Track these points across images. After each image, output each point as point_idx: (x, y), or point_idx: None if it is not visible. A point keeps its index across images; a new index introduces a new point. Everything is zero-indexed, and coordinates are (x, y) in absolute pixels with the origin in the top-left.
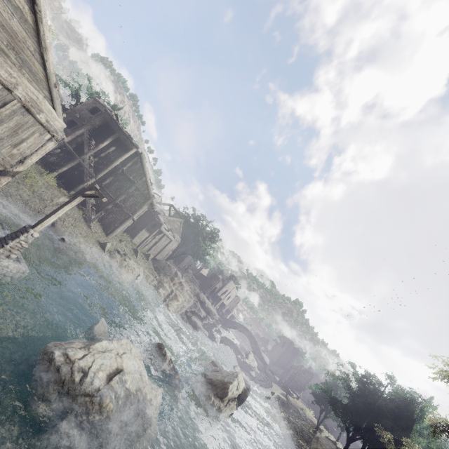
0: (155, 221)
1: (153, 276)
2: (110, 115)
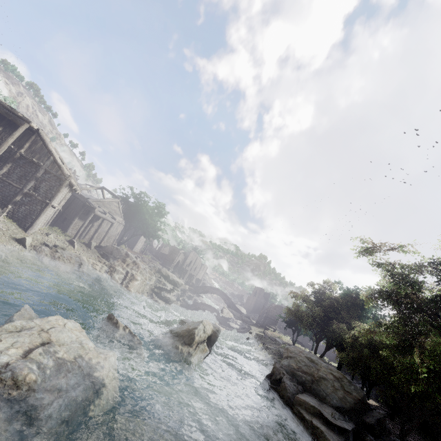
0: (86, 207)
1: (102, 262)
2: None
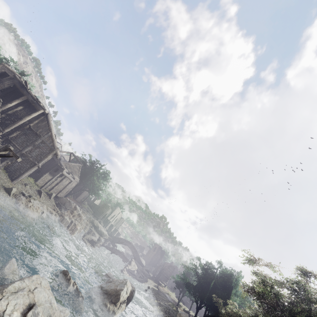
0: (57, 166)
1: (55, 211)
2: (19, 80)
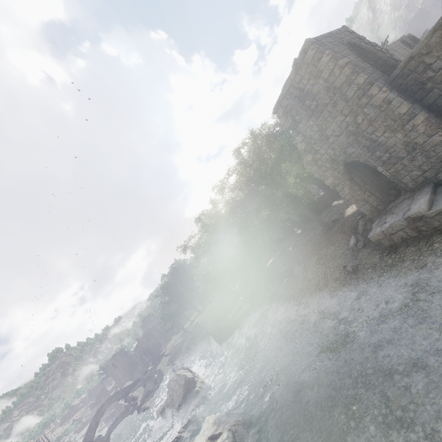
0: None
1: None
2: None
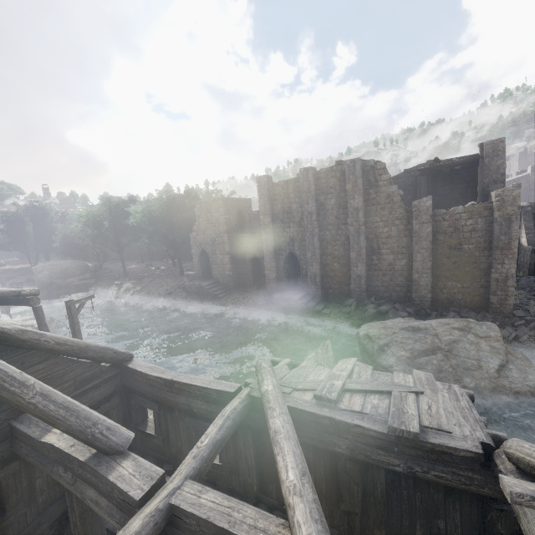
0: None
1: None
2: None
